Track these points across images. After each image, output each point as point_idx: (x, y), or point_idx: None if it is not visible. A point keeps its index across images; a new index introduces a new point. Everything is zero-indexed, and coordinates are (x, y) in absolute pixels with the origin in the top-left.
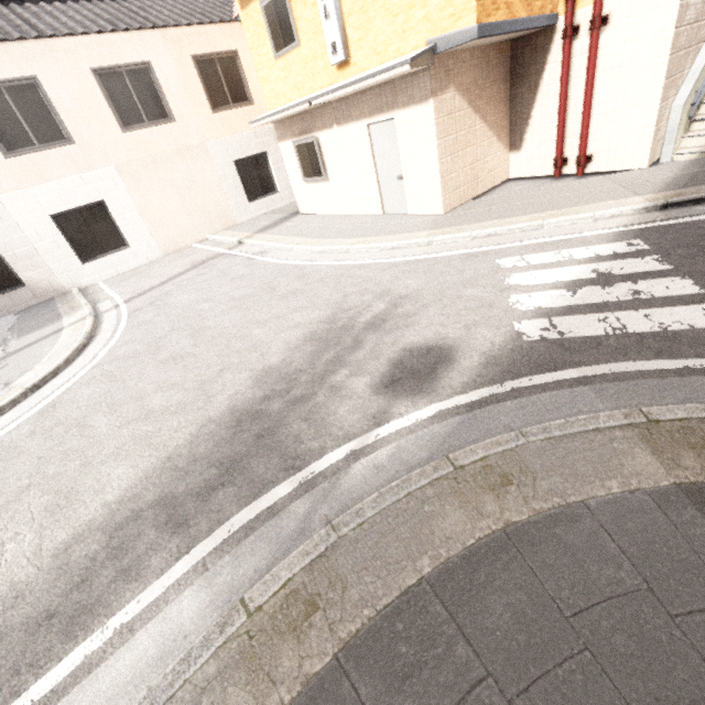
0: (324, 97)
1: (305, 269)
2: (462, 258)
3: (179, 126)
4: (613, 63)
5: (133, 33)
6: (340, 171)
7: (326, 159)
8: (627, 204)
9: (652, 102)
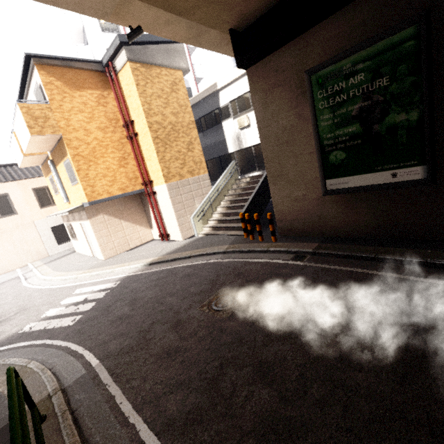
0: (58, 215)
1: (25, 290)
2: (72, 287)
3: (19, 216)
4: (162, 205)
5: (1, 184)
6: (79, 237)
7: (75, 232)
8: (145, 262)
9: (174, 219)
